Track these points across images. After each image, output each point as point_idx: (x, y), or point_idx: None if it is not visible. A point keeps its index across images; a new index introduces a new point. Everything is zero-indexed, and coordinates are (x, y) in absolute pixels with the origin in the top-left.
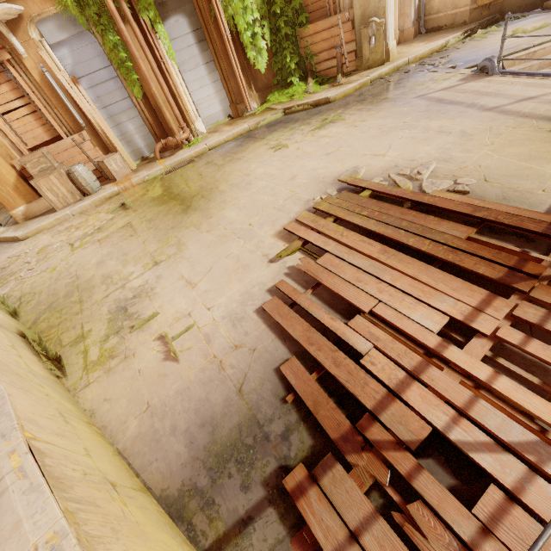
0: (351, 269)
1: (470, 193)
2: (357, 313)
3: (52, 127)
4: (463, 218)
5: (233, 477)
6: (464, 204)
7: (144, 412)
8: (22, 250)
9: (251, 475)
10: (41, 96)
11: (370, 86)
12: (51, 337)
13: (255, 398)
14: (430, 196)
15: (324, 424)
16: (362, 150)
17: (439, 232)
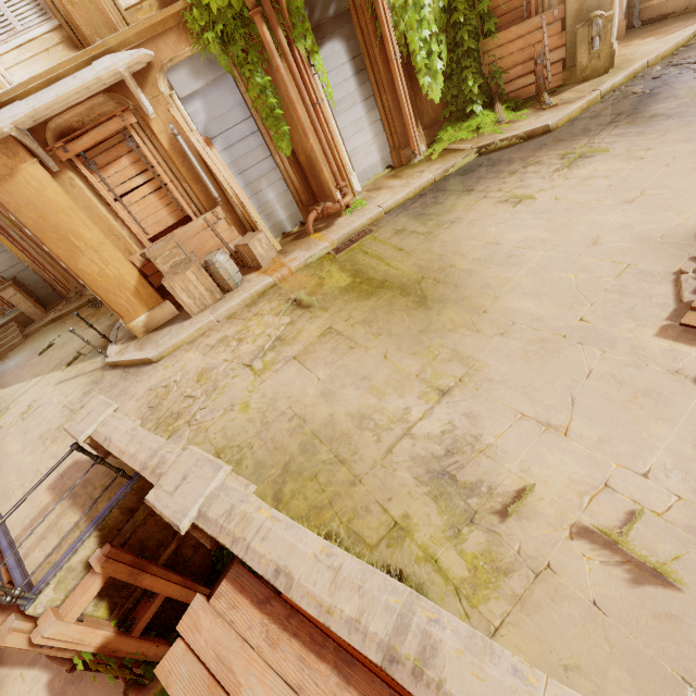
0: None
1: None
2: None
3: (179, 207)
4: None
5: None
6: None
7: None
8: (168, 378)
9: None
10: (168, 168)
11: (604, 103)
12: (332, 527)
13: None
14: None
15: None
16: None
17: None
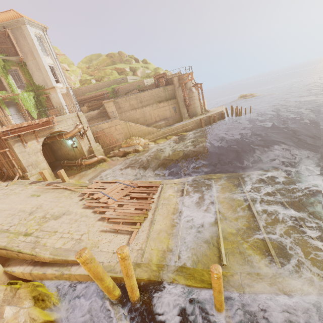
0: None
1: None
2: None
3: None
4: None
5: None
6: None
7: None
8: None
9: None
10: None
11: None
12: None
13: None
14: None
15: None
16: None
17: None
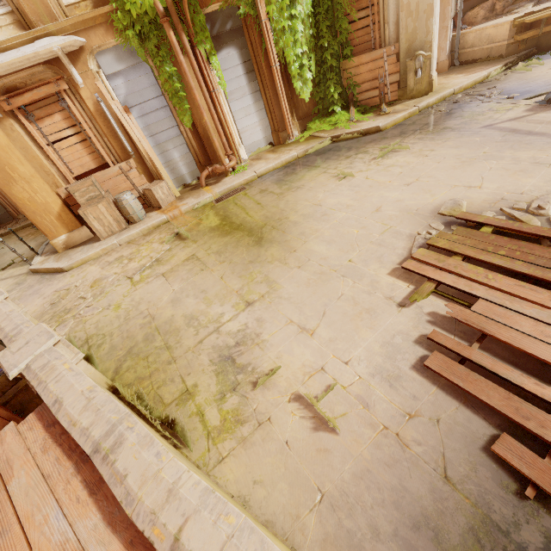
0: (526, 320)
1: None
2: None
3: (100, 155)
4: None
5: None
6: None
7: (319, 503)
8: (71, 283)
9: None
10: (92, 125)
11: (420, 115)
12: (145, 391)
13: (474, 489)
14: None
15: None
16: (449, 181)
17: None
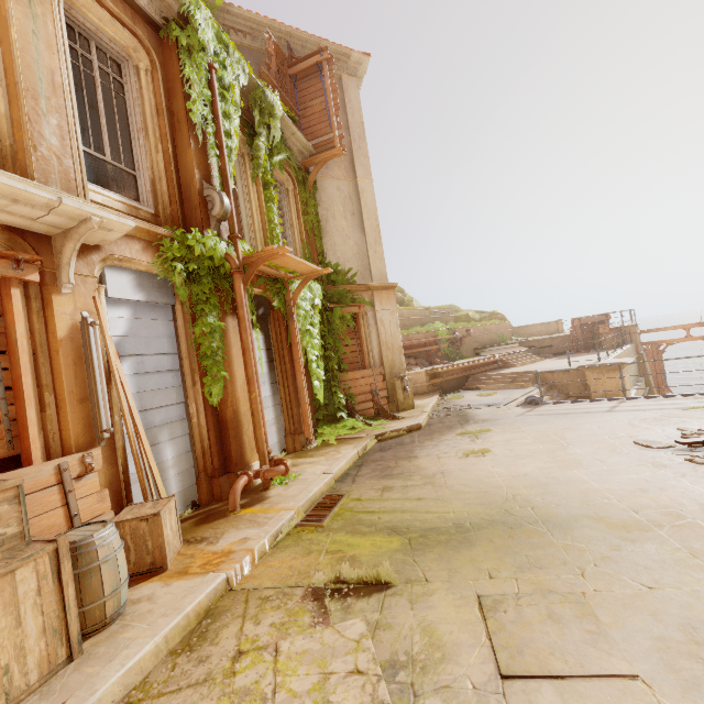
0: None
1: None
2: None
3: (7, 434)
4: None
5: None
6: None
7: None
8: None
9: None
10: (32, 363)
11: (435, 418)
12: None
13: None
14: None
15: None
16: (593, 436)
17: None
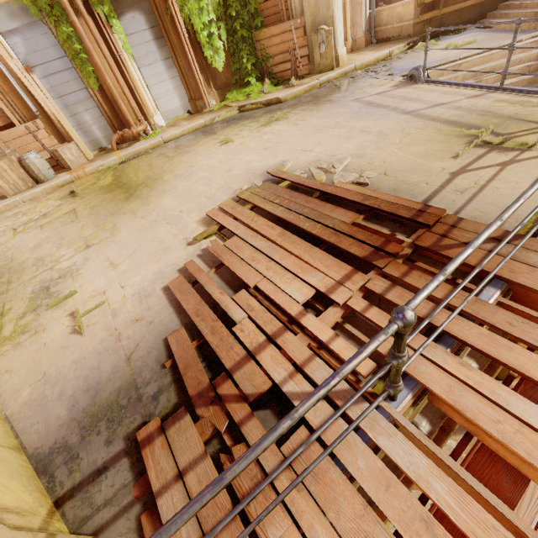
0: (250, 249)
1: (370, 185)
2: (247, 289)
3: (5, 114)
4: (357, 206)
5: (101, 434)
6: (358, 194)
7: (38, 381)
8: None
9: (117, 431)
10: None
11: (319, 89)
12: None
13: (140, 364)
14: (333, 187)
15: (187, 383)
16: (295, 146)
17: (331, 218)
